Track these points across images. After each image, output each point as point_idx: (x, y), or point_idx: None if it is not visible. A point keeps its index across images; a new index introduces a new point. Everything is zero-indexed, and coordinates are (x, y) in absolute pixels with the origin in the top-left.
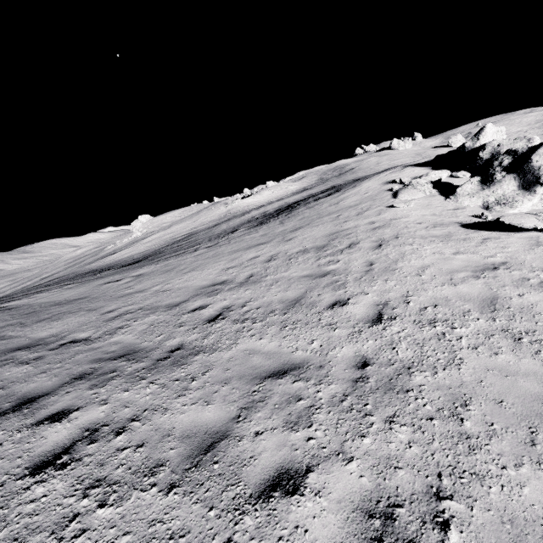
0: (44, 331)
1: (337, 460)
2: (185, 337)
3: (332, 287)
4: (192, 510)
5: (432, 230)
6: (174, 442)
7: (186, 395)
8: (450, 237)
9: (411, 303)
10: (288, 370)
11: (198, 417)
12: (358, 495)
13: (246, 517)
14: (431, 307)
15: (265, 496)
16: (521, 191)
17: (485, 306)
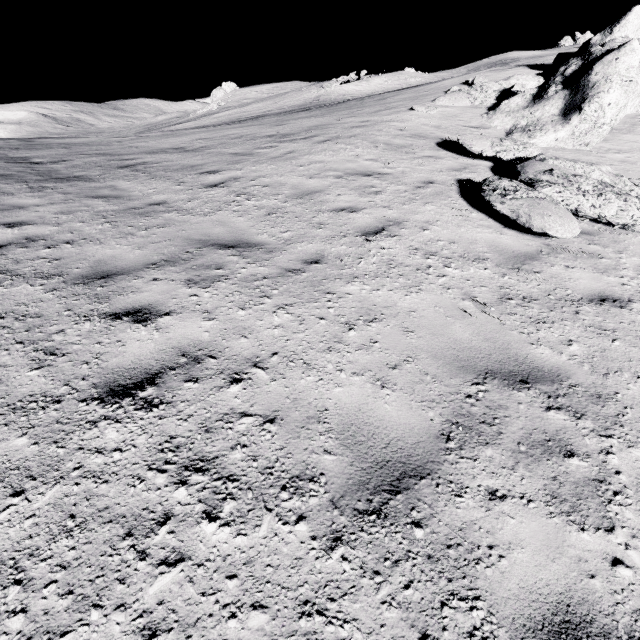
0: (21, 154)
1: (51, 225)
2: (91, 172)
3: (231, 162)
4: None
5: (399, 138)
6: None
7: (34, 193)
8: (401, 149)
9: (254, 181)
10: (110, 197)
11: (22, 201)
12: (35, 234)
13: None
14: (261, 186)
15: None
16: (559, 117)
17: (298, 195)
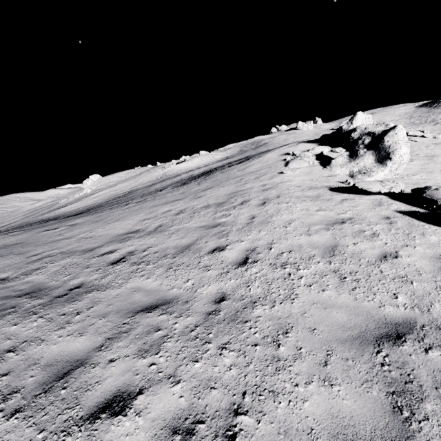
0: None
1: (167, 383)
2: (87, 277)
3: (218, 235)
4: (24, 433)
5: (306, 192)
6: (36, 370)
7: (65, 328)
8: (318, 198)
9: (272, 249)
10: (159, 305)
11: (67, 347)
12: (171, 414)
13: (68, 438)
14: (286, 253)
15: (93, 418)
16: (377, 164)
17: (327, 252)
